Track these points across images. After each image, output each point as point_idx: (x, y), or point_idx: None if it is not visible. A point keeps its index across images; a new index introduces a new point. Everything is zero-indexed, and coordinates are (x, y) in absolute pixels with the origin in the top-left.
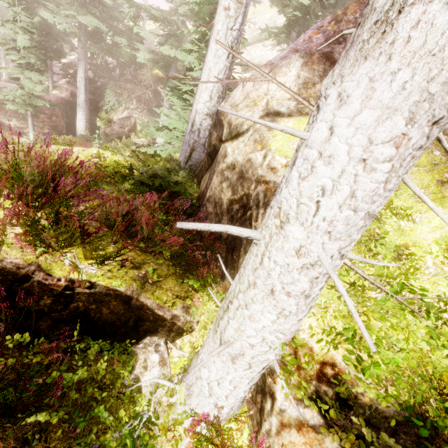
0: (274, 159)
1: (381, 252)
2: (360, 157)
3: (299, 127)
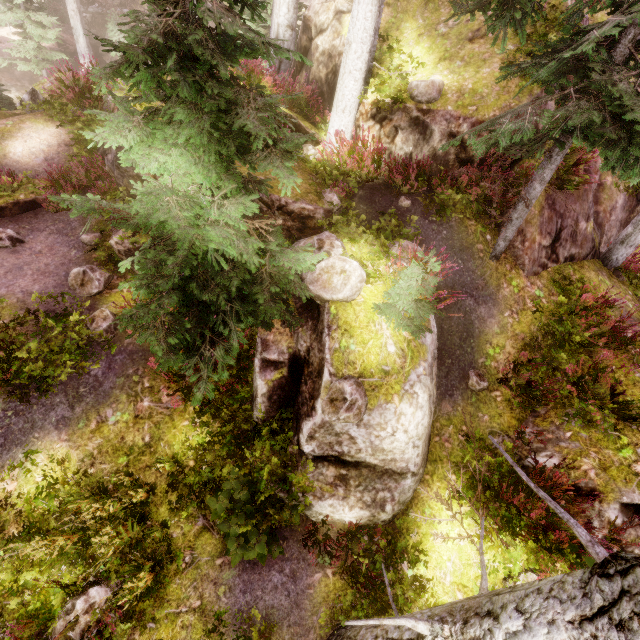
0: (345, 40)
1: (392, 68)
2: (364, 18)
3: None
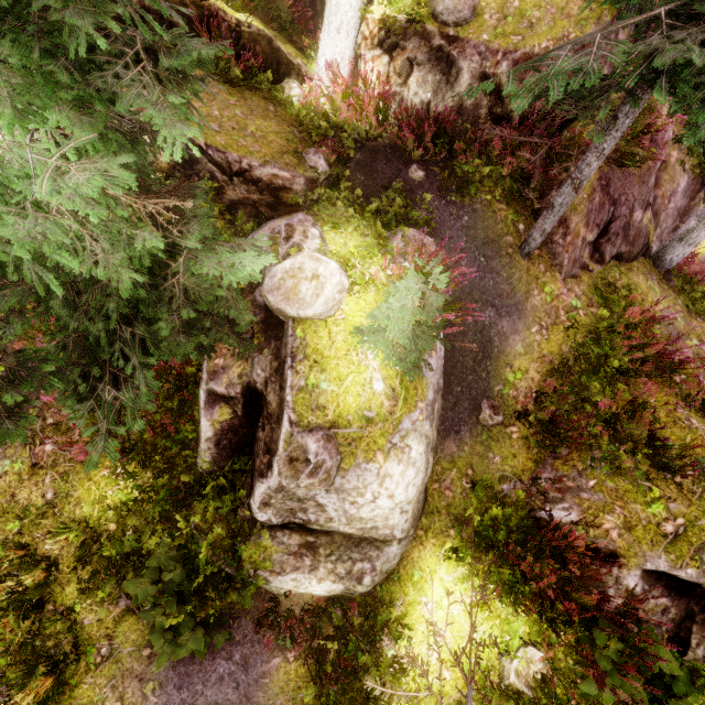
0: None
1: None
2: None
3: None
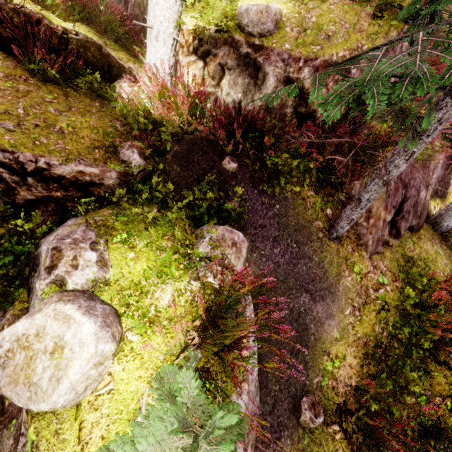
0: None
1: None
2: None
3: None
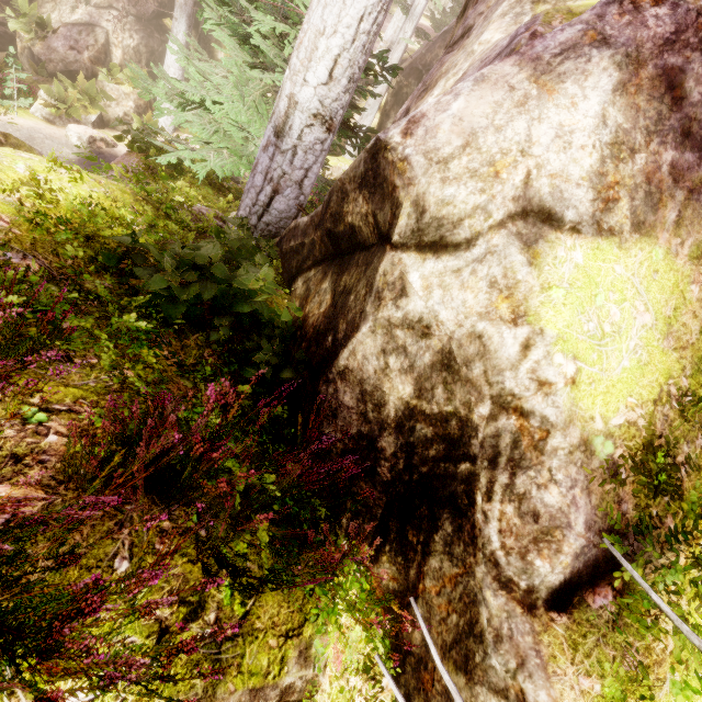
0: (549, 361)
1: None
2: None
3: (599, 268)
